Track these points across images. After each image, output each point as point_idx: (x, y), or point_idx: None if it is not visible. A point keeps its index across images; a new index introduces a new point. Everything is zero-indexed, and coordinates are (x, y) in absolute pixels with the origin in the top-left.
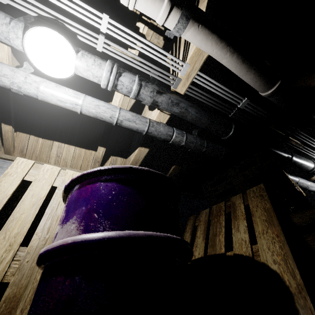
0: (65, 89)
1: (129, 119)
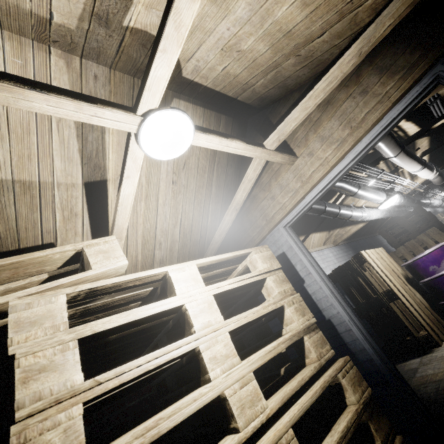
0: (375, 211)
1: (386, 214)
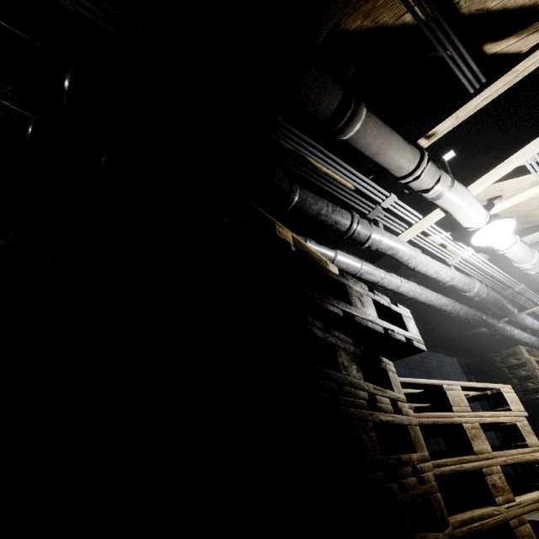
0: None
1: None
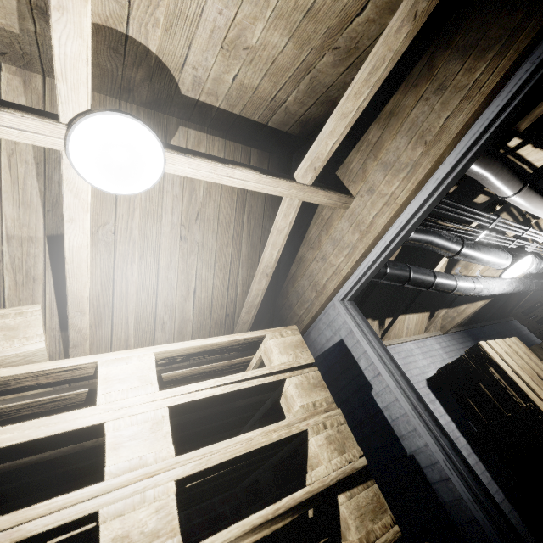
0: (497, 281)
1: (517, 286)
